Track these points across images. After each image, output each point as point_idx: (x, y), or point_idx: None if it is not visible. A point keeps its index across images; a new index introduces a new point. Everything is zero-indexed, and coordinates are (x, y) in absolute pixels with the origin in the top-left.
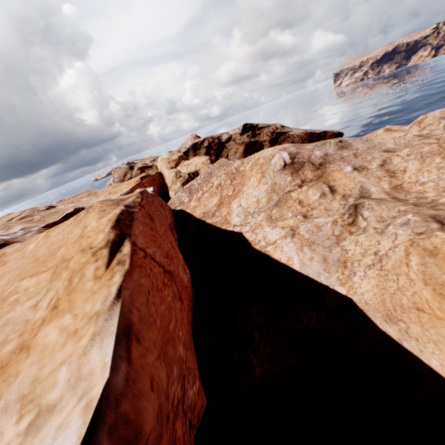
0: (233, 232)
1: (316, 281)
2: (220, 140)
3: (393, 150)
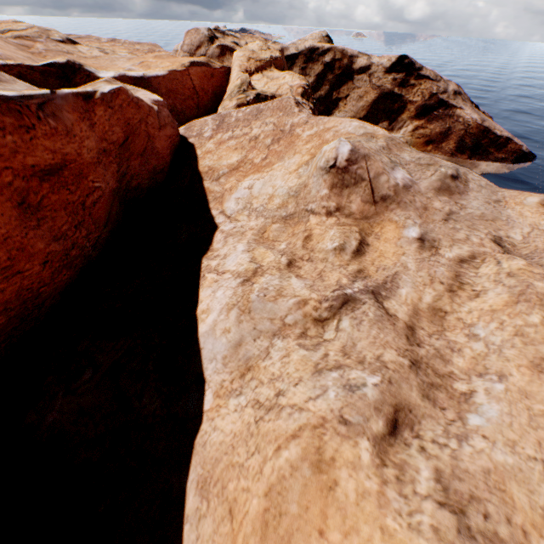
0: (212, 221)
1: (201, 365)
2: (351, 62)
3: (509, 246)
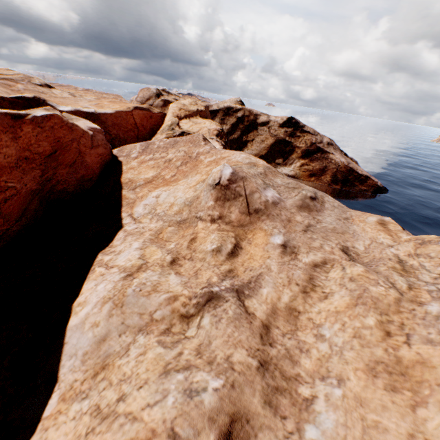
0: (120, 221)
1: (58, 362)
2: (256, 118)
3: (354, 255)
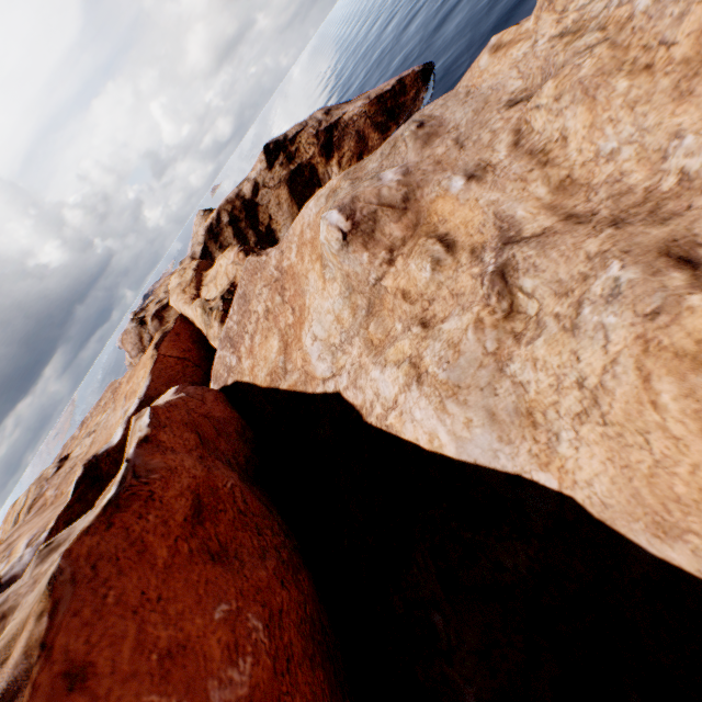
0: (328, 395)
1: (496, 472)
2: (242, 198)
3: (524, 94)
